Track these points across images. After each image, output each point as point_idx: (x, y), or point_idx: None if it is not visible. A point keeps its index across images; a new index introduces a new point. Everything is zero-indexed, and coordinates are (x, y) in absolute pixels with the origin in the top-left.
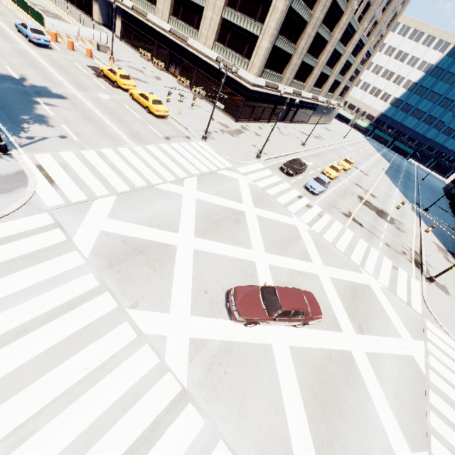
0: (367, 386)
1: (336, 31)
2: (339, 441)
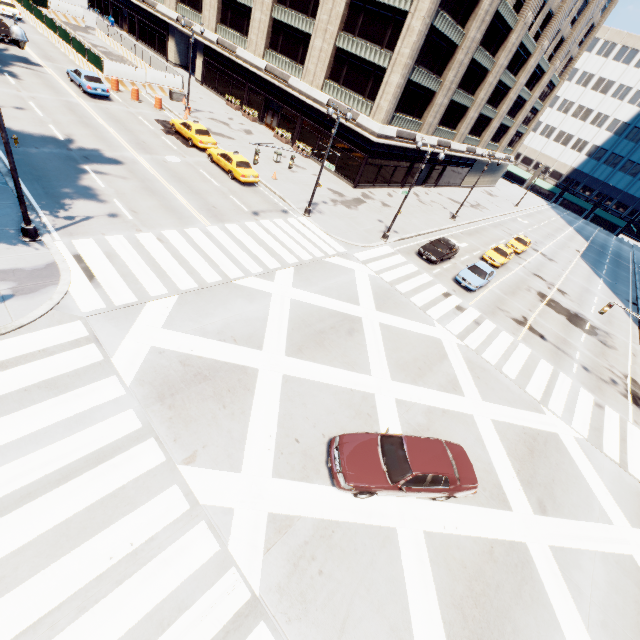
0: (553, 606)
1: (501, 56)
2: None
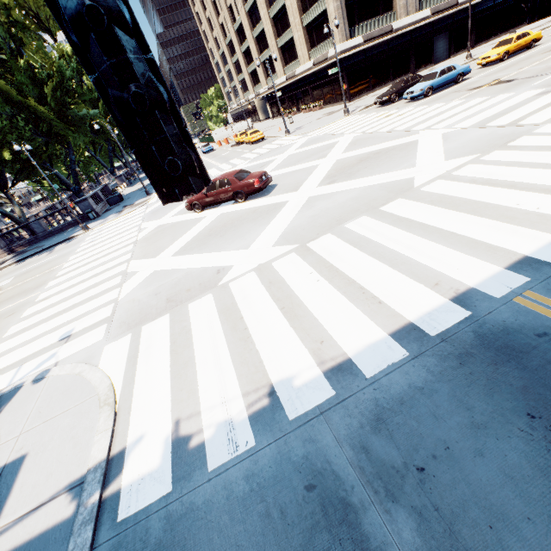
0: (276, 217)
1: None
2: (200, 248)
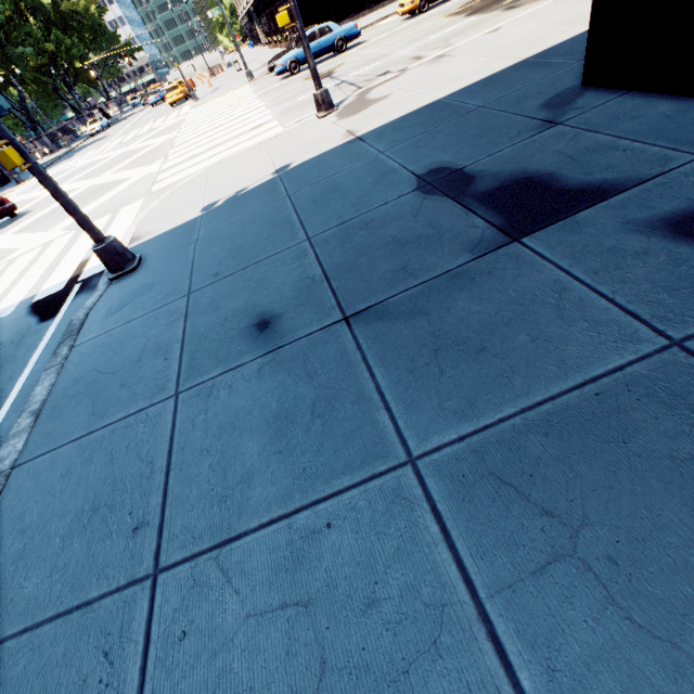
0: None
1: None
2: None
